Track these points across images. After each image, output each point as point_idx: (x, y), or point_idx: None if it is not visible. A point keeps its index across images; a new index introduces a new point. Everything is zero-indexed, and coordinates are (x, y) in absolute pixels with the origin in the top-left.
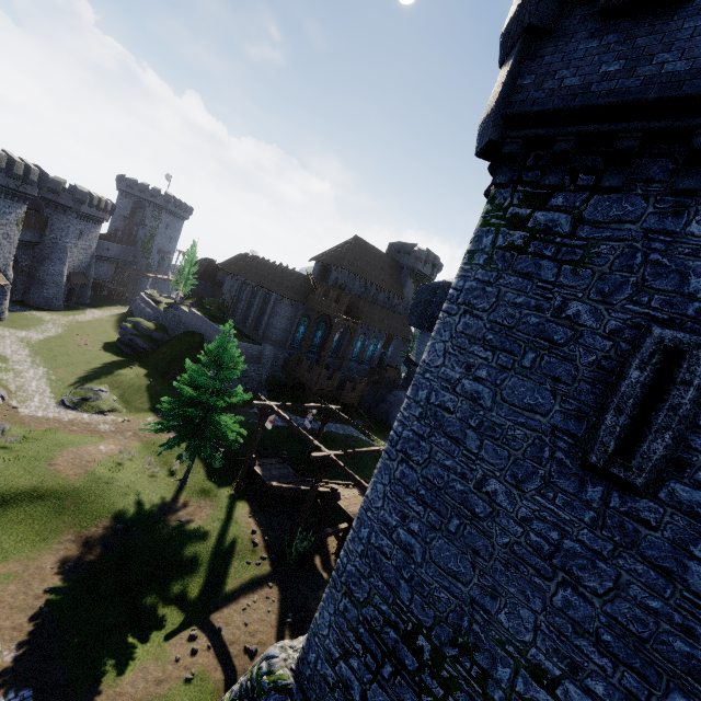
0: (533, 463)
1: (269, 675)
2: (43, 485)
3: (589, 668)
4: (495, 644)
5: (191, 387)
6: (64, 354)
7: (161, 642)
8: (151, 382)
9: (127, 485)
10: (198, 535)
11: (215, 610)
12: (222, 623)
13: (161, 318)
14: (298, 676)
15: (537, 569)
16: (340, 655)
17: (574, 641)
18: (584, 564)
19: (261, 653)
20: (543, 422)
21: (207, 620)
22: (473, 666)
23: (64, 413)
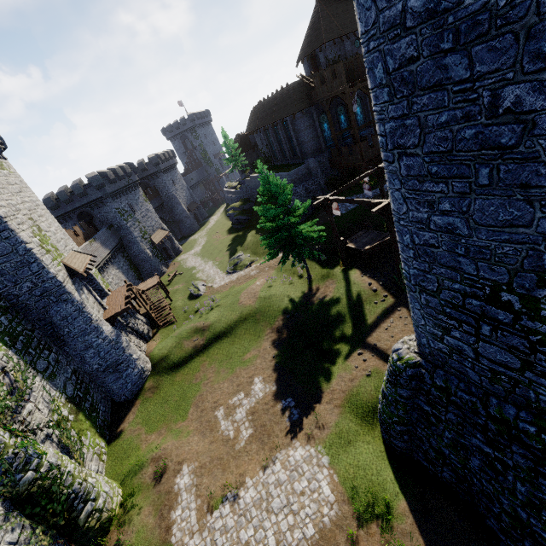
0: None
1: (400, 360)
2: (242, 314)
3: None
4: None
5: (269, 222)
6: (214, 249)
7: (343, 362)
8: (260, 235)
9: (279, 295)
10: (333, 301)
11: (367, 336)
12: (375, 341)
13: (242, 195)
14: (422, 355)
15: None
16: (442, 333)
17: None
18: None
19: None
20: None
21: (364, 343)
22: None
23: (232, 277)
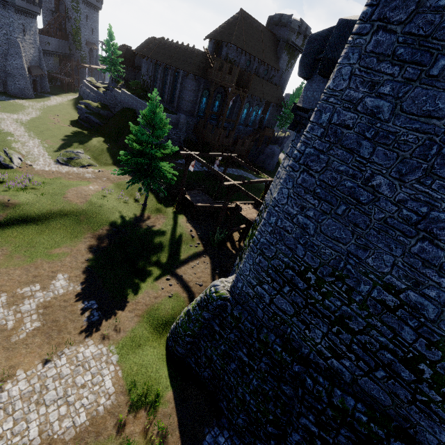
0: (419, 160)
1: (216, 293)
2: (64, 209)
3: (428, 284)
4: (361, 274)
5: (137, 143)
6: (47, 129)
7: (152, 282)
8: (109, 146)
9: (112, 208)
10: (160, 232)
11: (177, 268)
12: (182, 273)
13: (103, 99)
14: (232, 293)
15: (403, 232)
16: (256, 283)
17: (421, 270)
18: (444, 226)
19: (204, 286)
20: (438, 125)
21: (174, 272)
22: (344, 285)
23: (61, 168)
